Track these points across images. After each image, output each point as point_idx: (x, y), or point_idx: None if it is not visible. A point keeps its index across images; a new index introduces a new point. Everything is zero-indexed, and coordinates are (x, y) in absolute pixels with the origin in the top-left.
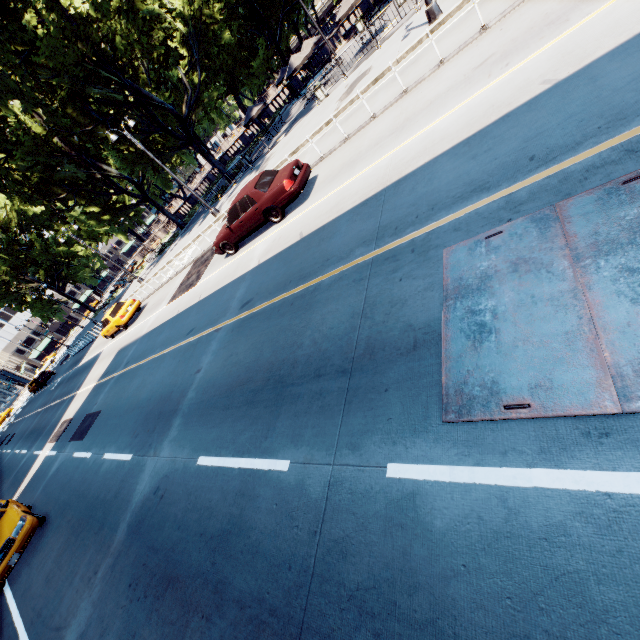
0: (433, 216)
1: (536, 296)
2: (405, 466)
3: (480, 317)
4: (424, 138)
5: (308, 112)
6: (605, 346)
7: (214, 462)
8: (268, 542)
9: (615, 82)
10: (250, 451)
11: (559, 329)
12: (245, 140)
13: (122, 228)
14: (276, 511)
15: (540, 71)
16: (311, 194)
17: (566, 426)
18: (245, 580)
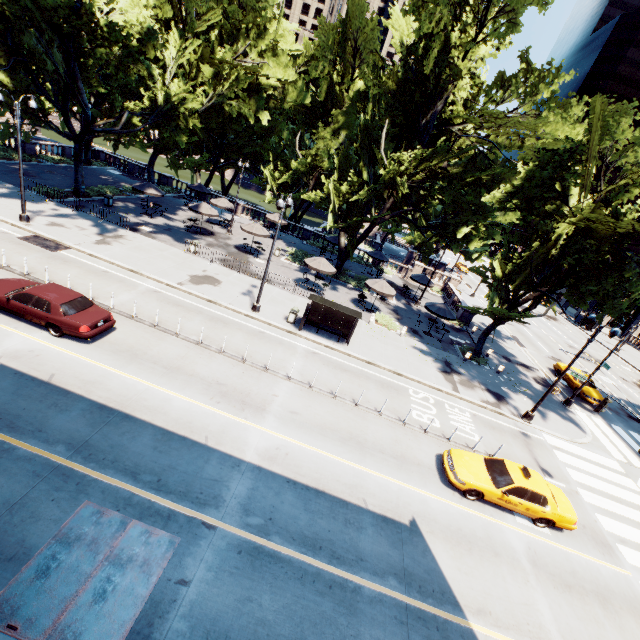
0: (108, 468)
1: (79, 567)
2: None
3: (53, 562)
4: (165, 399)
5: (179, 241)
6: (67, 612)
7: None
8: None
9: (206, 472)
10: None
11: (66, 593)
12: (133, 169)
13: None
14: None
15: (214, 428)
16: (96, 343)
17: None
18: None
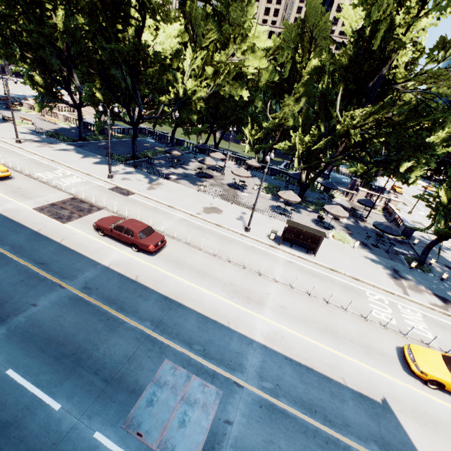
0: (175, 339)
1: (168, 402)
2: (101, 435)
3: (154, 397)
4: (200, 294)
5: (193, 184)
6: (166, 430)
7: (19, 379)
8: (31, 438)
9: (231, 346)
10: (44, 387)
11: (164, 418)
12: (161, 137)
13: (44, 104)
14: (42, 426)
15: (232, 315)
16: (156, 255)
17: (144, 447)
18: (11, 450)
